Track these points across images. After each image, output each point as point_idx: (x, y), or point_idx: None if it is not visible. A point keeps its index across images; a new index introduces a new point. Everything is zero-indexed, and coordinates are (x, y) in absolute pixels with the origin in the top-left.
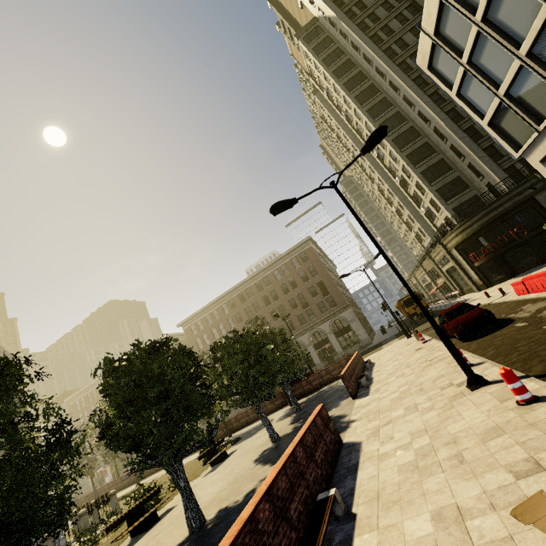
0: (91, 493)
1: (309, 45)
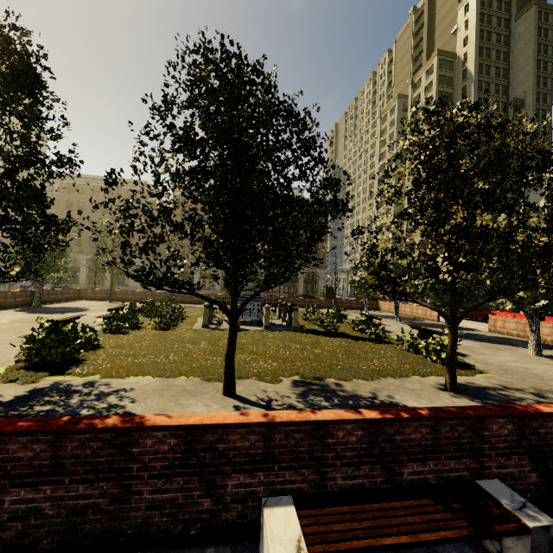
0: (86, 289)
1: (440, 69)
